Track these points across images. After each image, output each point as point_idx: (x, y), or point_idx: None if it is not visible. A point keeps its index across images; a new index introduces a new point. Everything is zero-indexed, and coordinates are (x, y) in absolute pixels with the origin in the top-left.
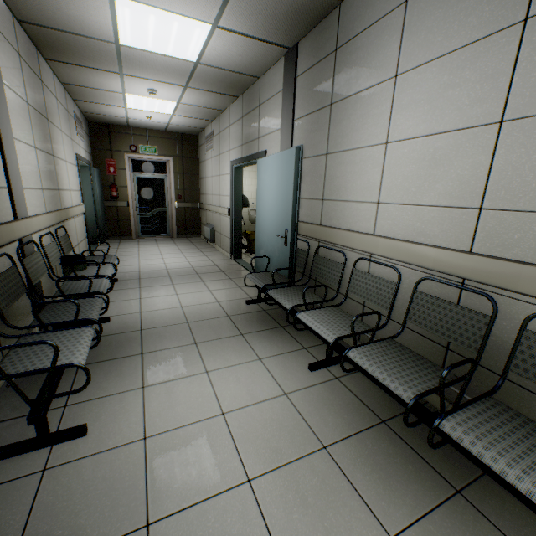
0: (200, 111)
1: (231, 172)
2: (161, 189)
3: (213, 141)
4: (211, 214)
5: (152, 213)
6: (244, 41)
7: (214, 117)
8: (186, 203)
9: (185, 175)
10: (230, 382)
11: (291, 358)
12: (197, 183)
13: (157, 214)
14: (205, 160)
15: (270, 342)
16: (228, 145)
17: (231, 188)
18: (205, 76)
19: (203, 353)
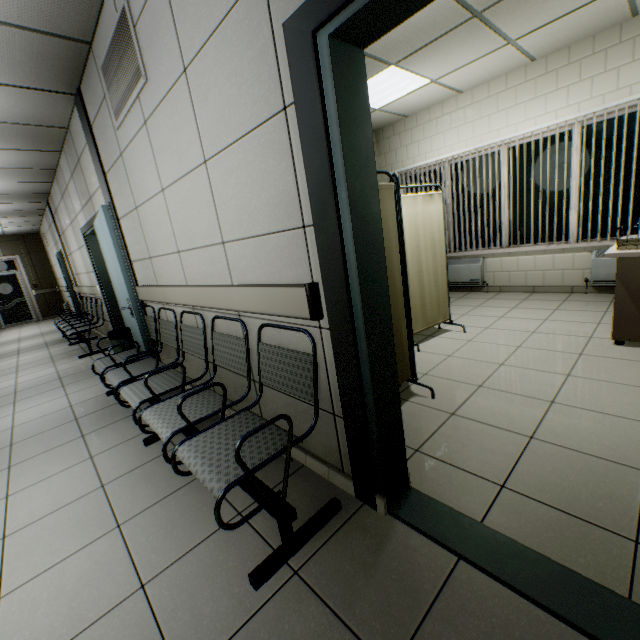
0: (24, 223)
1: (59, 262)
2: (15, 283)
3: (47, 240)
4: (65, 294)
5: (12, 305)
6: (16, 204)
7: (40, 223)
8: (44, 289)
9: (37, 267)
10: (28, 356)
11: (66, 345)
12: (51, 271)
13: (18, 305)
14: (49, 252)
15: (61, 344)
16: (52, 243)
17: (62, 272)
18: (8, 213)
19: (21, 354)
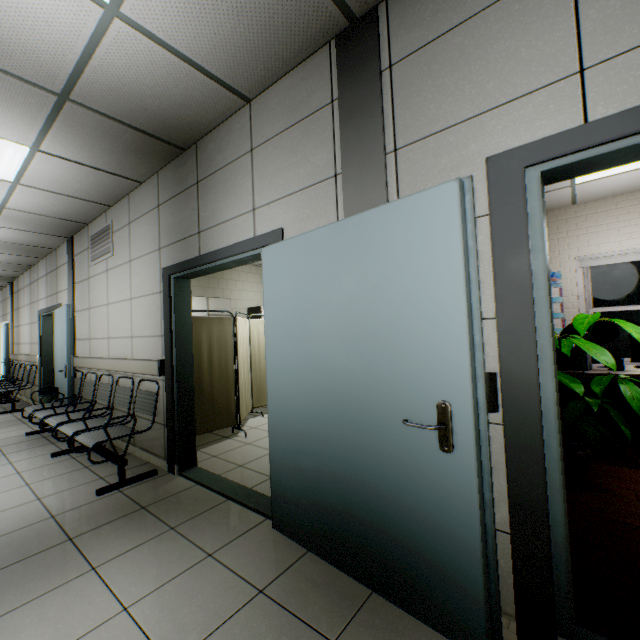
0: None
1: None
2: None
3: None
4: None
5: None
6: None
7: None
8: None
9: None
10: None
11: None
12: None
13: None
14: None
15: None
16: None
17: None
18: None
19: None
